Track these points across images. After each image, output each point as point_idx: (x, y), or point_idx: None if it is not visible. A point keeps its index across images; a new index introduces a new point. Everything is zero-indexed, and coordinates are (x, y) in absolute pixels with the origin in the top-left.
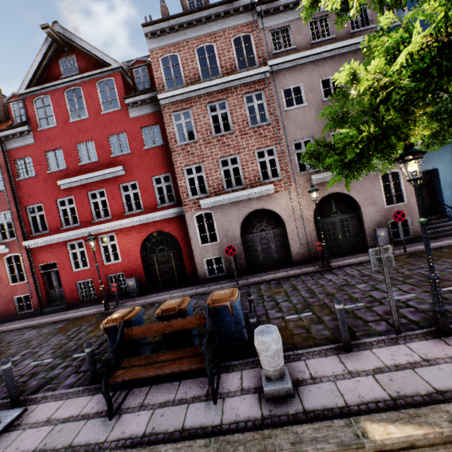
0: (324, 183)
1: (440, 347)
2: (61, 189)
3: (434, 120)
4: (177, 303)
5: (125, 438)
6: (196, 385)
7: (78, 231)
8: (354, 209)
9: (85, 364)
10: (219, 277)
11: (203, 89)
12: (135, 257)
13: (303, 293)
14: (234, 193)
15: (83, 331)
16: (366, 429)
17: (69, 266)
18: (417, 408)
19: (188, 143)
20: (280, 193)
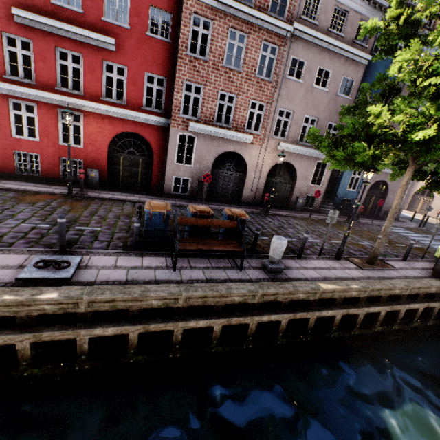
0: (285, 152)
1: (336, 263)
2: (13, 20)
3: (389, 155)
4: (207, 209)
5: (196, 280)
6: (221, 261)
7: (33, 91)
8: (292, 178)
9: (100, 236)
10: (182, 196)
11: (233, 8)
12: (101, 149)
13: (257, 225)
14: (222, 129)
15: (59, 208)
16: (319, 285)
17: (7, 129)
18: (335, 281)
19: (198, 58)
20: (254, 146)
